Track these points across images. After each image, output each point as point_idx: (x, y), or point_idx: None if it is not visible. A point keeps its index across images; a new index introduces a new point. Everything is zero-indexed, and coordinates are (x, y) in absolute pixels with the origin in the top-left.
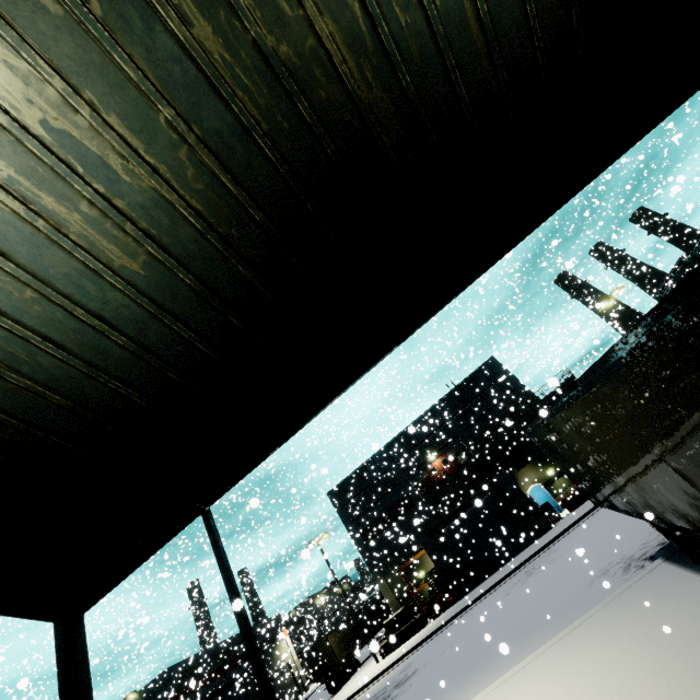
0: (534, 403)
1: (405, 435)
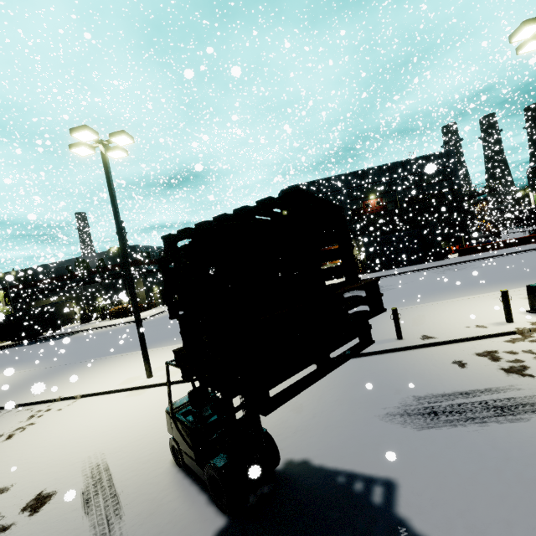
0: (457, 193)
1: (361, 174)
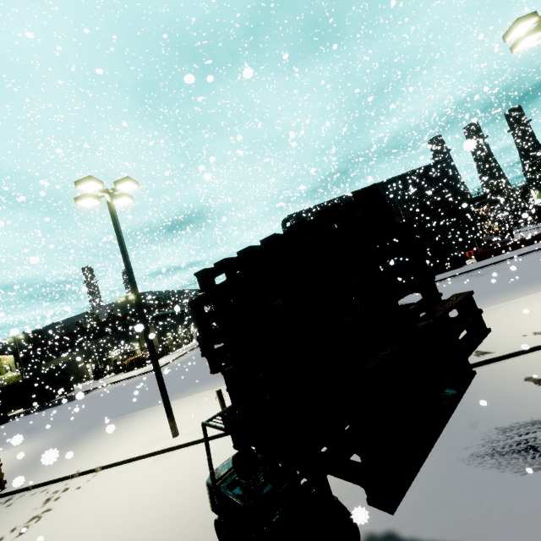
0: (461, 199)
1: None
